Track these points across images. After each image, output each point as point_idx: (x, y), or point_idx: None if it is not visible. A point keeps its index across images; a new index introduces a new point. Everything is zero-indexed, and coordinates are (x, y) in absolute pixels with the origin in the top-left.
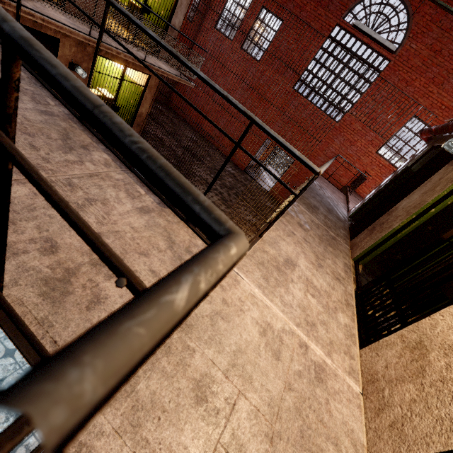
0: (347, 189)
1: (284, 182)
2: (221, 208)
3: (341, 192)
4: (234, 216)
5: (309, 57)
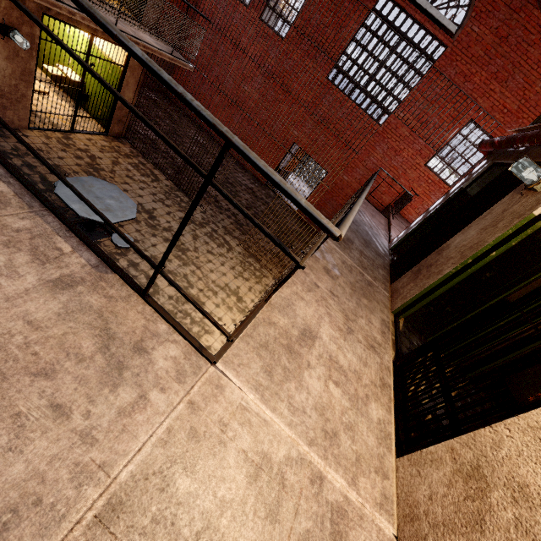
0: (389, 211)
1: (315, 199)
2: (235, 235)
3: (382, 215)
4: (251, 244)
5: (348, 37)
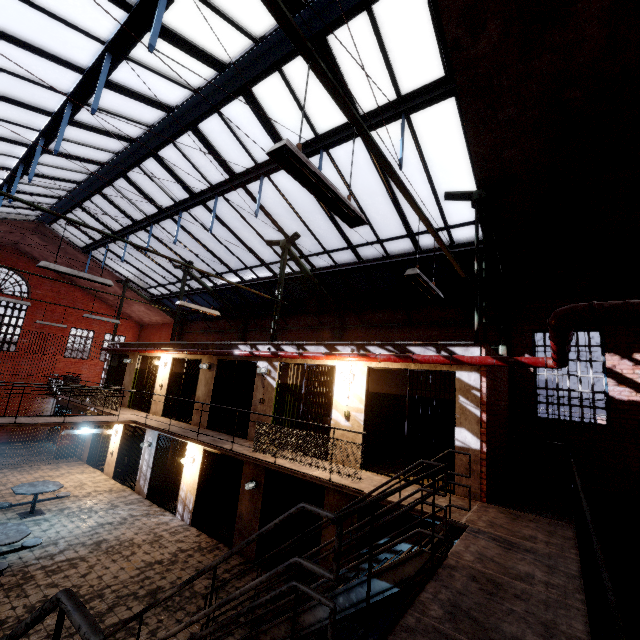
0: None
1: None
2: None
3: None
4: (4, 466)
5: None
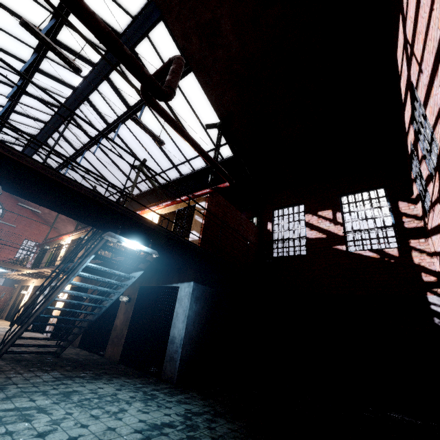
0: None
1: None
2: None
3: None
4: None
5: None
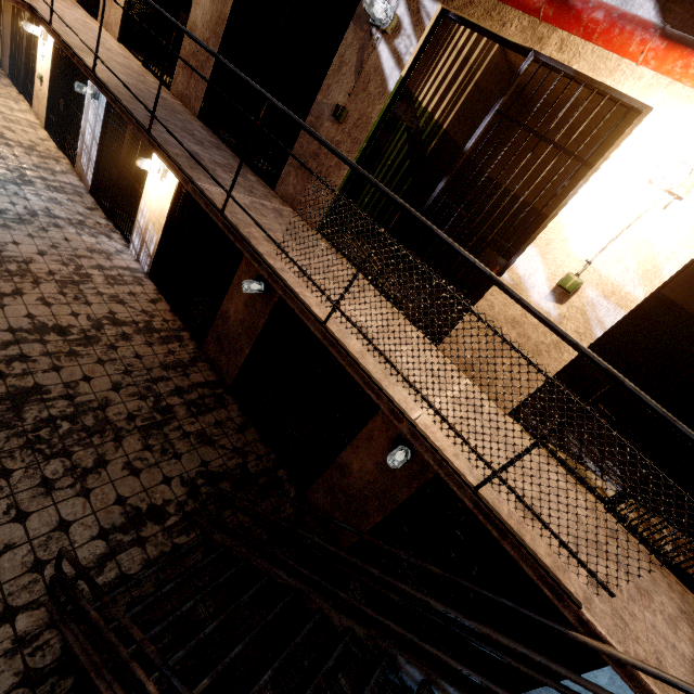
0: None
1: None
2: None
3: None
4: None
5: None
